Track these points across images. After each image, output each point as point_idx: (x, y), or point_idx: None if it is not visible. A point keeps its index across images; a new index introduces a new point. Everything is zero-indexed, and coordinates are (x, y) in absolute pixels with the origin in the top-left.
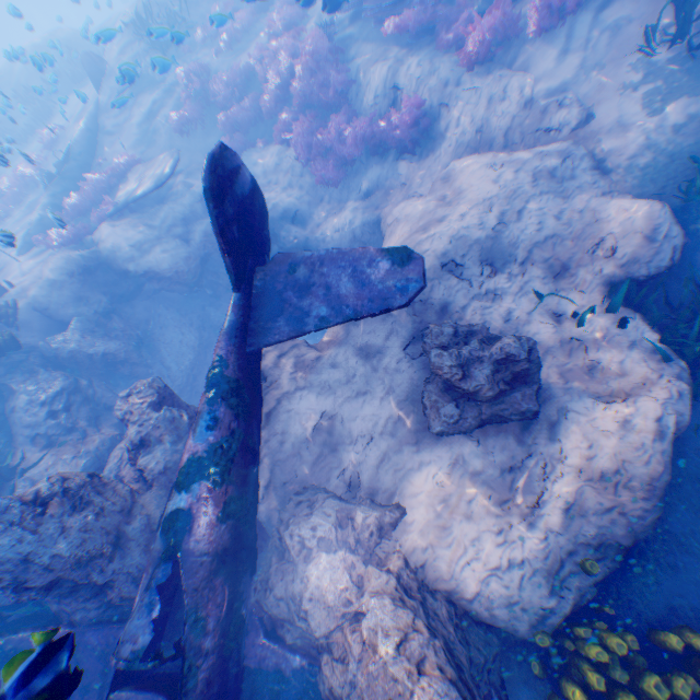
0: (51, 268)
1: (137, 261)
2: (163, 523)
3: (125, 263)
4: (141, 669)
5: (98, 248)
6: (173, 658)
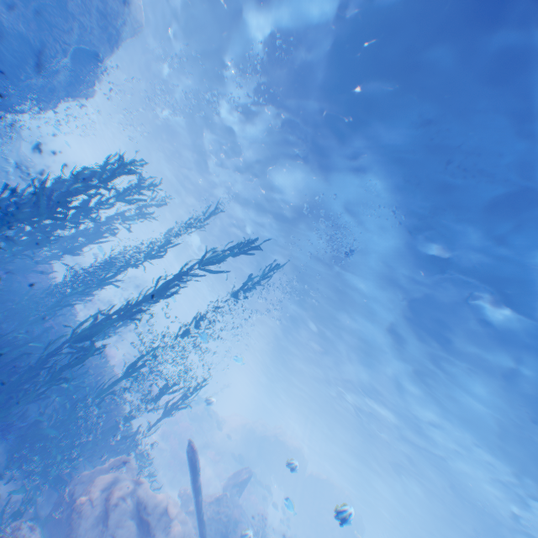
0: None
1: None
2: None
3: None
4: None
5: None
6: None
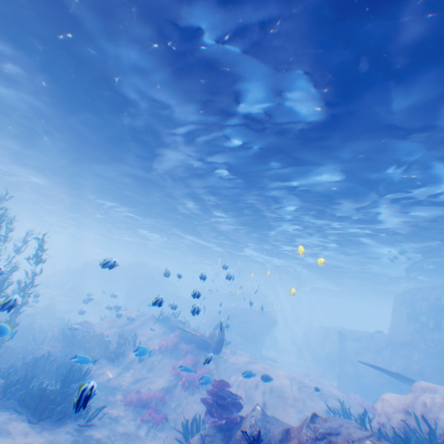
0: None
1: None
2: None
3: None
4: None
5: None
6: None
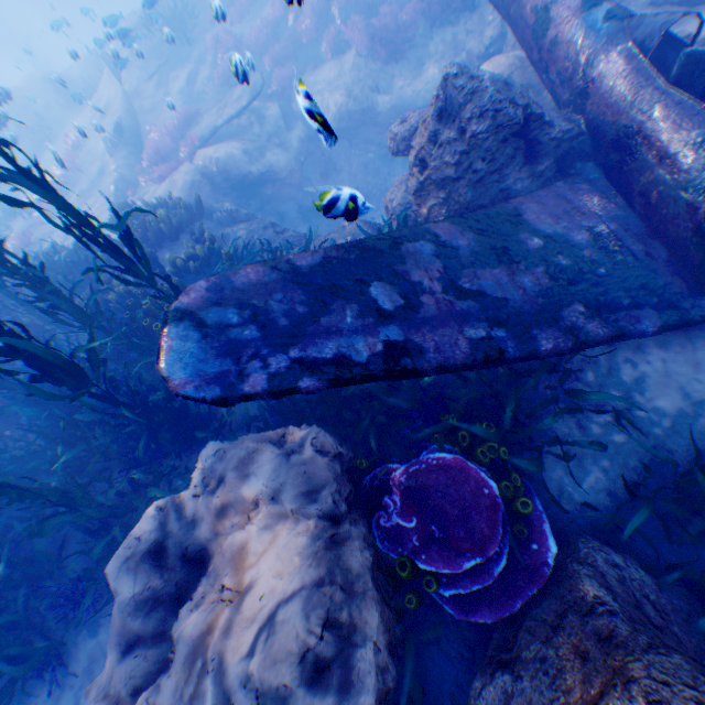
0: (185, 173)
1: (252, 162)
2: (599, 25)
3: (244, 163)
4: (699, 17)
5: (213, 159)
6: (695, 39)
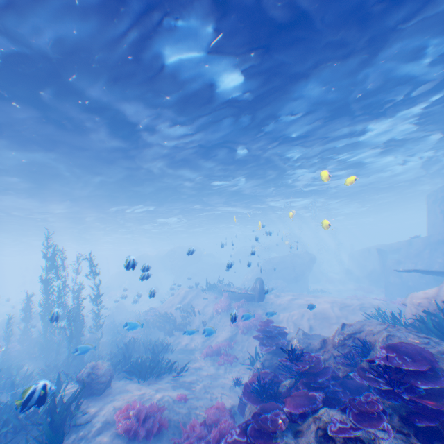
0: None
1: None
2: None
3: None
4: None
5: None
6: None
